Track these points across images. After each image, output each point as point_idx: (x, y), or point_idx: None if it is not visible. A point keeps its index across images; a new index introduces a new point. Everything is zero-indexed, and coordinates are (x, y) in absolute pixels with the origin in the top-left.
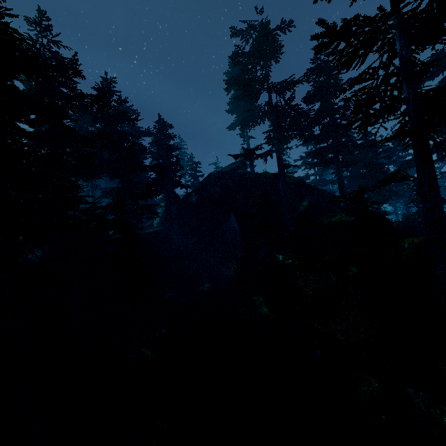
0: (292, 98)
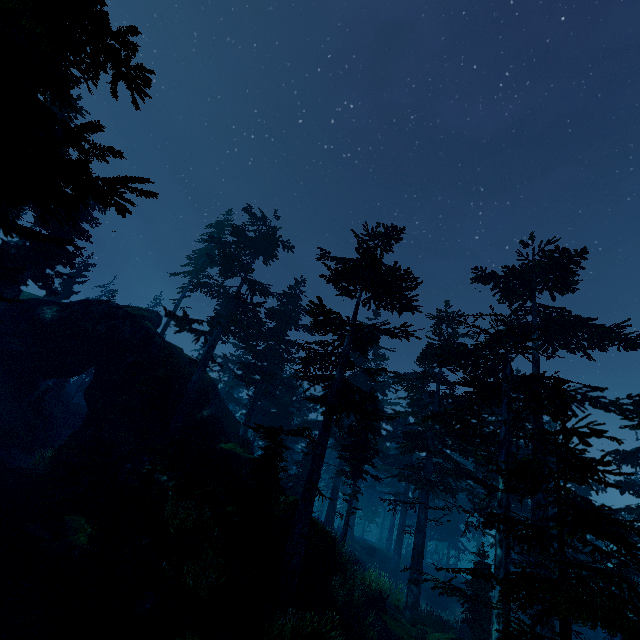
0: (261, 305)
